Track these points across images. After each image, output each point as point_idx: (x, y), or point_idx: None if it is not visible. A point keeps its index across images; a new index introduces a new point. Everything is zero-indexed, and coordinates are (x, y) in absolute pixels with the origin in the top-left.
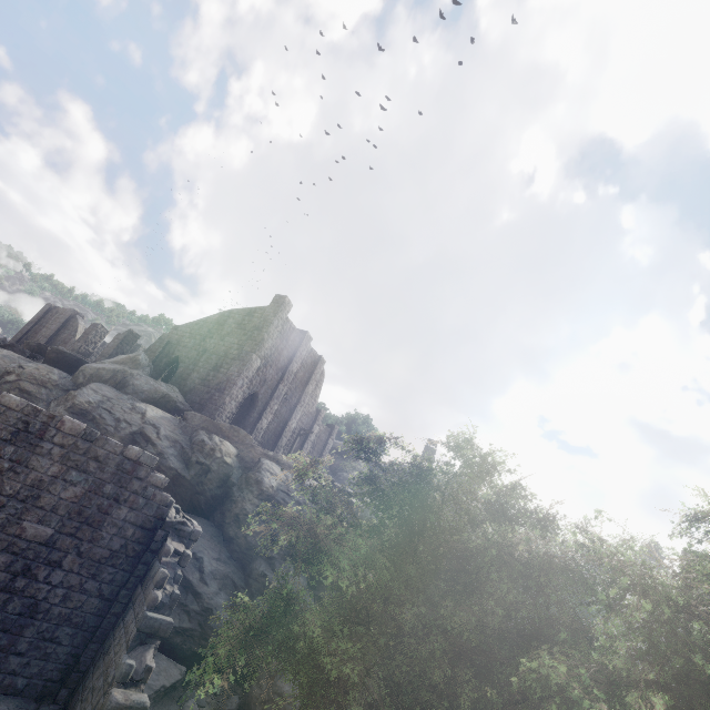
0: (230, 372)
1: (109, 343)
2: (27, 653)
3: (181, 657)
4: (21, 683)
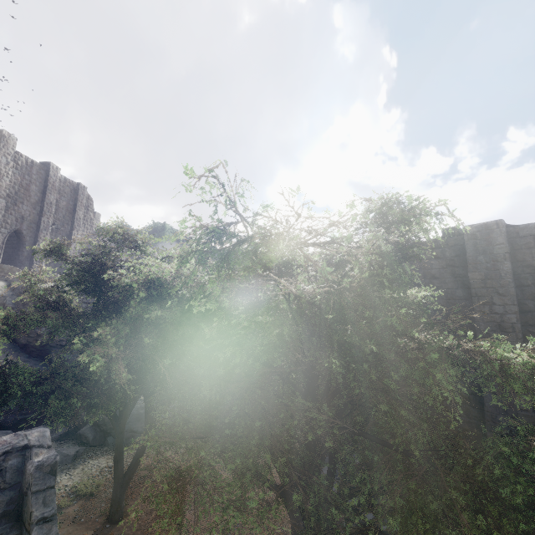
0: None
1: None
2: None
3: (10, 426)
4: None
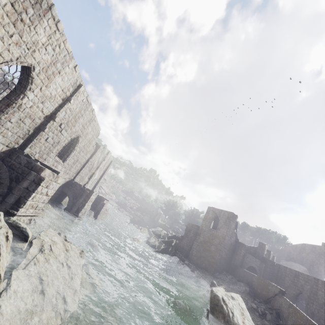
0: (319, 269)
1: None
2: None
3: None
4: None
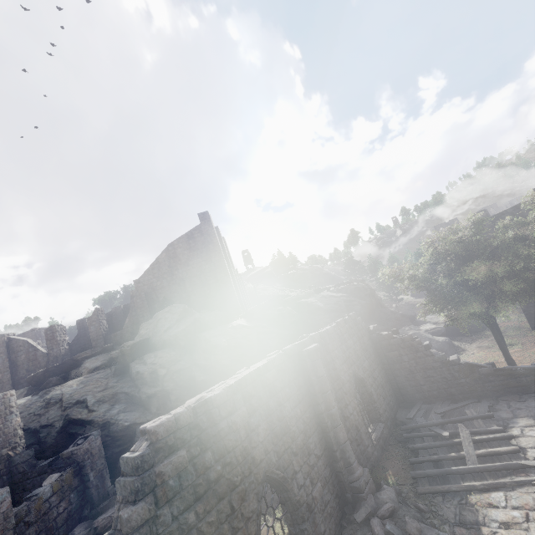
0: (220, 279)
1: (88, 329)
2: (390, 399)
3: None
4: (395, 407)
